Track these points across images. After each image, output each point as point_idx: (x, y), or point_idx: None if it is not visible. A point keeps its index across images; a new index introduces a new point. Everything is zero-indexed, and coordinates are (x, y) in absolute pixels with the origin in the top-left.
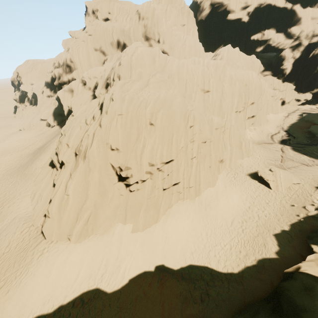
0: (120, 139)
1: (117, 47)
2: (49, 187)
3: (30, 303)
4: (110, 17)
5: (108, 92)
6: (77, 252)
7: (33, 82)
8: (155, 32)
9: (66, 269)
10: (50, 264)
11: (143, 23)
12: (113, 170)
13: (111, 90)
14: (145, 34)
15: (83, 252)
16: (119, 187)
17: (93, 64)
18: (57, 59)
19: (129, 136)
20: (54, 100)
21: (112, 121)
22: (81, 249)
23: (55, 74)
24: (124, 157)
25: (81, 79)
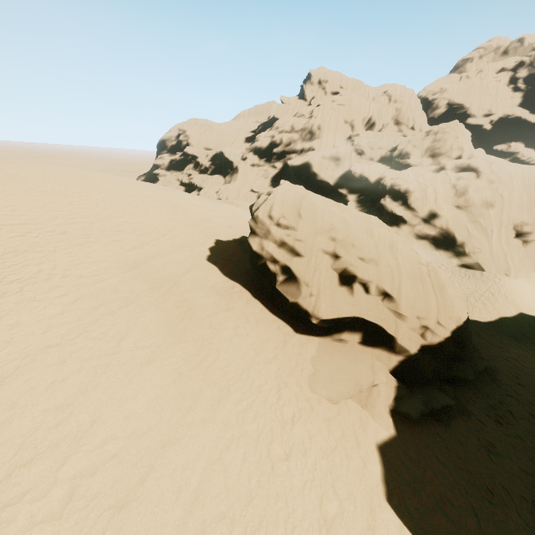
0: (524, 195)
1: (364, 124)
2: (414, 240)
3: (533, 307)
4: (342, 91)
5: (445, 160)
6: (524, 284)
7: (209, 145)
8: (411, 118)
9: (530, 294)
10: (517, 286)
11: (395, 106)
12: (512, 224)
13: (467, 156)
14: (397, 117)
15: (528, 286)
16: (517, 242)
17: (338, 137)
18: (285, 123)
19: (529, 194)
20: (263, 170)
21: (511, 179)
22: (524, 284)
23: (282, 139)
24: (529, 212)
25: (354, 147)
